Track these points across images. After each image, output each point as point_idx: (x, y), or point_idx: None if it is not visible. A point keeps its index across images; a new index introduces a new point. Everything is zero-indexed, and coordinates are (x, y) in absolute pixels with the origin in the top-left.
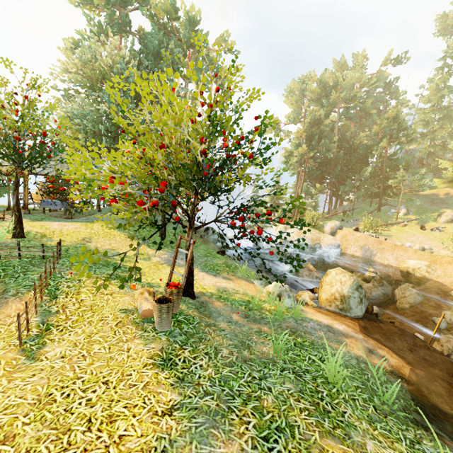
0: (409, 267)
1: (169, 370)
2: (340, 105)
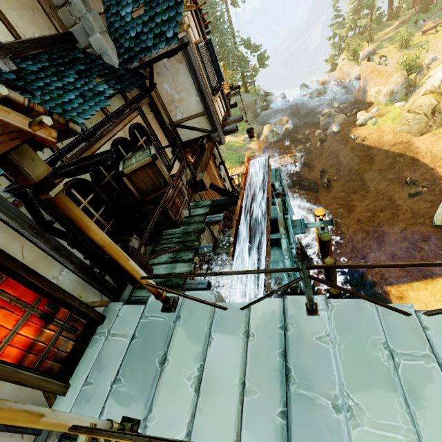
0: (368, 95)
1: None
2: None
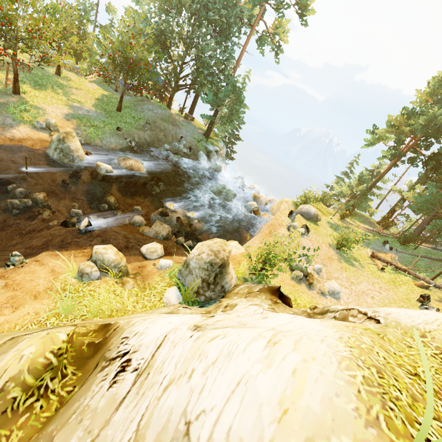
0: None
1: None
2: None
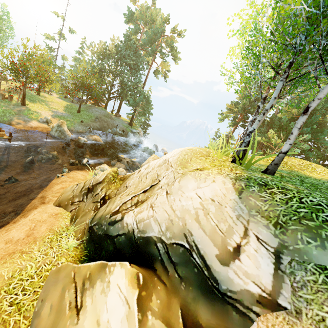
0: None
1: None
2: None
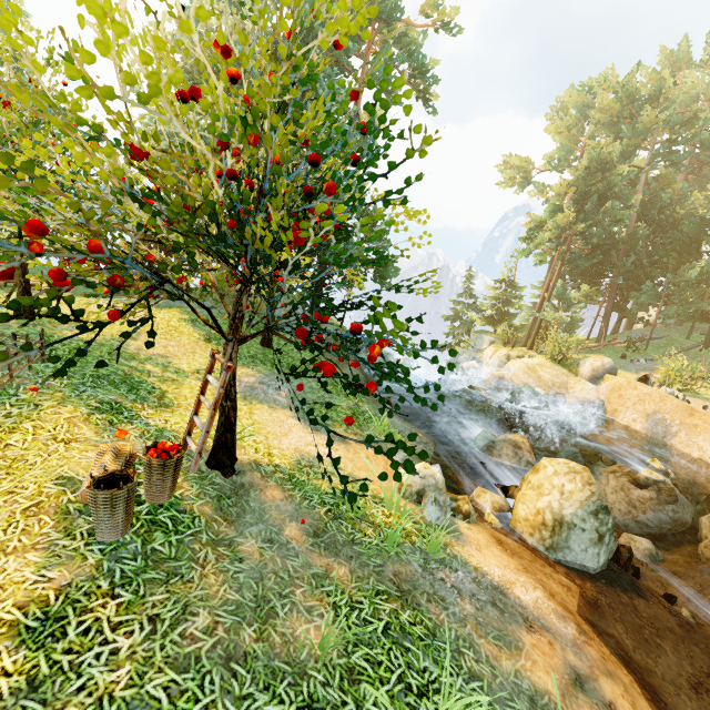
0: None
1: (32, 650)
2: (661, 137)
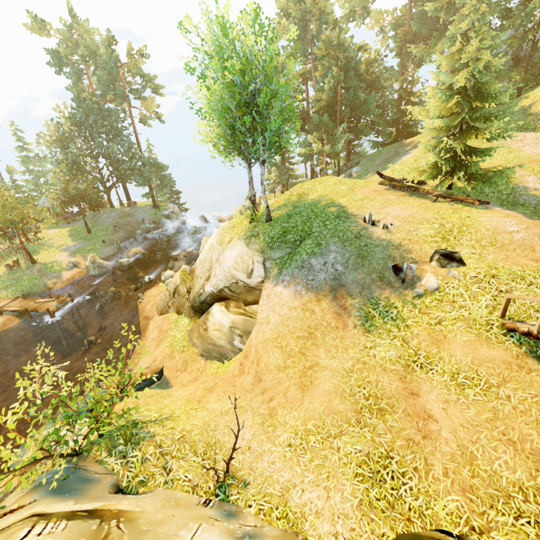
0: None
1: None
2: None
